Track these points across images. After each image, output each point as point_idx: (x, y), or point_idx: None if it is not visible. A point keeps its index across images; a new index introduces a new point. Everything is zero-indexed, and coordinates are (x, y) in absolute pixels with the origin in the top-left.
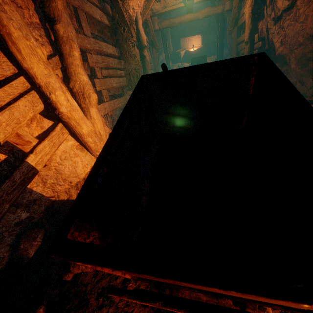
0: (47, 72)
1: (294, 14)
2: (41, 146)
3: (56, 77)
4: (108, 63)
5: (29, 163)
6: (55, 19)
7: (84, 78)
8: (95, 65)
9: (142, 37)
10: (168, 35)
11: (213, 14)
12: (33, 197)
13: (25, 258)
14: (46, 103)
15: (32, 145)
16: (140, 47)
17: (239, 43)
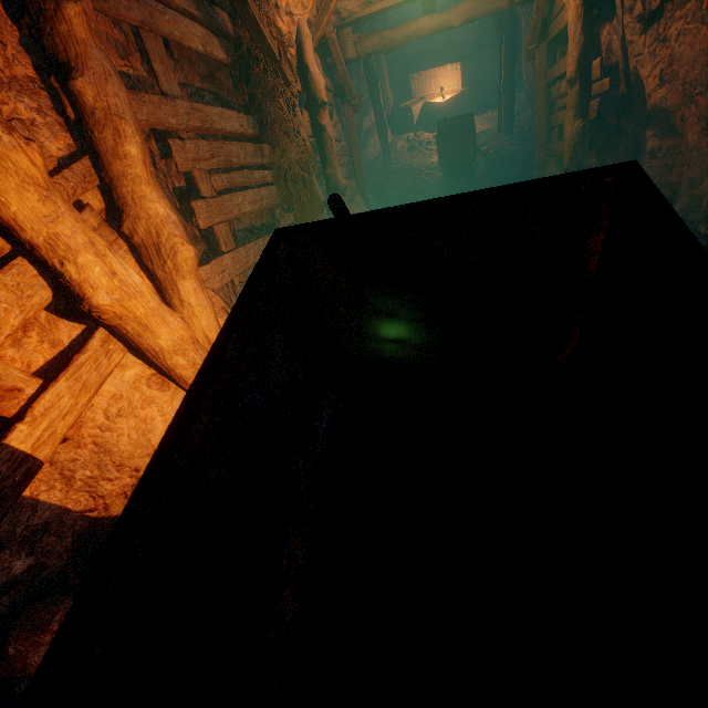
0: (48, 209)
1: (696, 5)
2: (47, 397)
3: (78, 218)
4: (229, 156)
5: (13, 447)
6: (72, 66)
7: (159, 209)
8: (192, 166)
9: (315, 81)
10: (382, 68)
11: (487, 14)
12: (41, 517)
13: (20, 680)
14: (58, 284)
15: (25, 396)
16: (312, 106)
17: (553, 82)
